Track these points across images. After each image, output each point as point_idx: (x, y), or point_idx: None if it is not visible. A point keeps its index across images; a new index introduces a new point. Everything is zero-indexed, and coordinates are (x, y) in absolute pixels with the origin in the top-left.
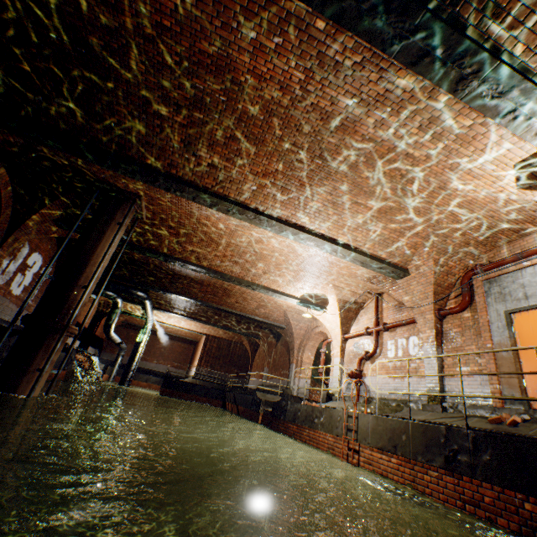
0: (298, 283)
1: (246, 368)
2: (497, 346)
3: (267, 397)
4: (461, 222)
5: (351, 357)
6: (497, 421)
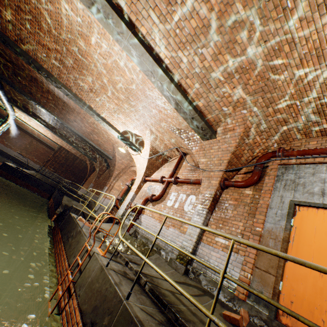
0: (122, 116)
1: (82, 180)
2: (267, 233)
3: (71, 203)
4: (300, 84)
5: (143, 195)
6: (233, 322)
